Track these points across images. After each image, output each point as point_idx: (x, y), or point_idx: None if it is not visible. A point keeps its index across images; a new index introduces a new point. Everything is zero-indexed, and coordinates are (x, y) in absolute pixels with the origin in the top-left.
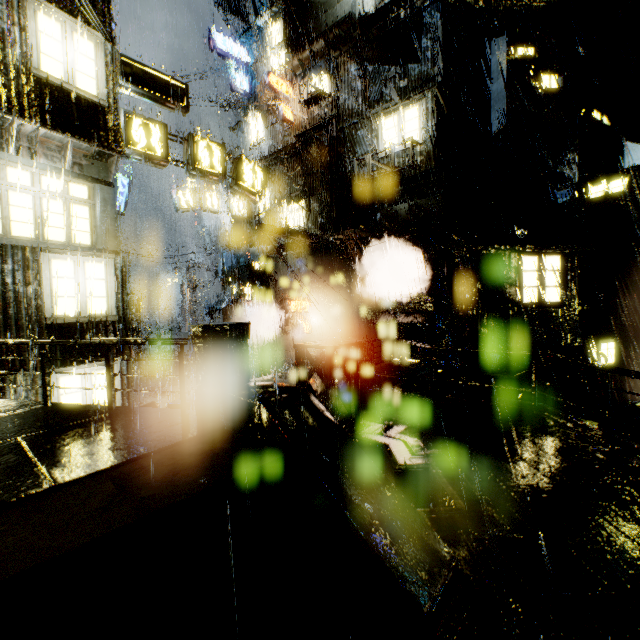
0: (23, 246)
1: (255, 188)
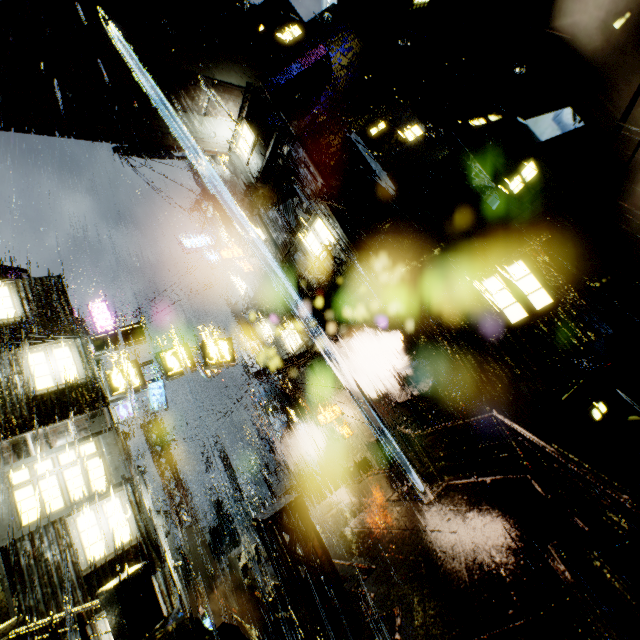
0: (53, 521)
1: (224, 357)
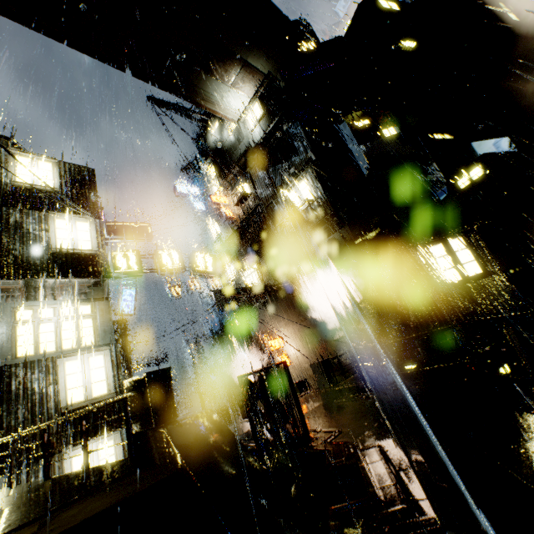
0: (46, 358)
1: (208, 268)
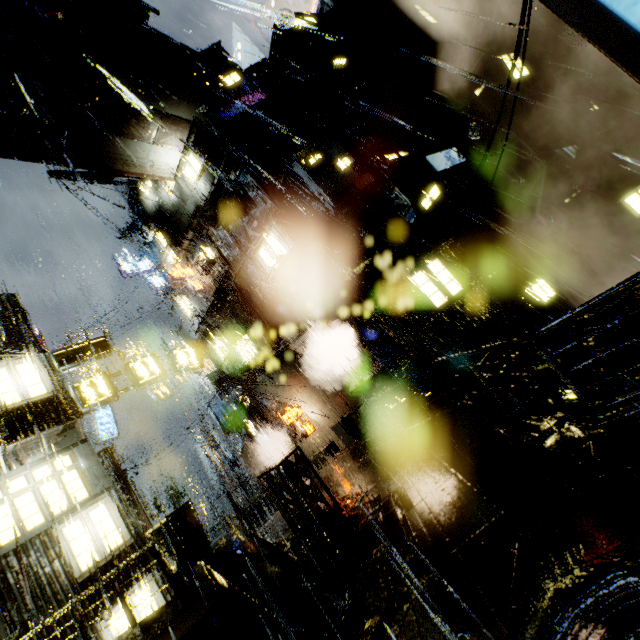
0: (38, 534)
1: (193, 364)
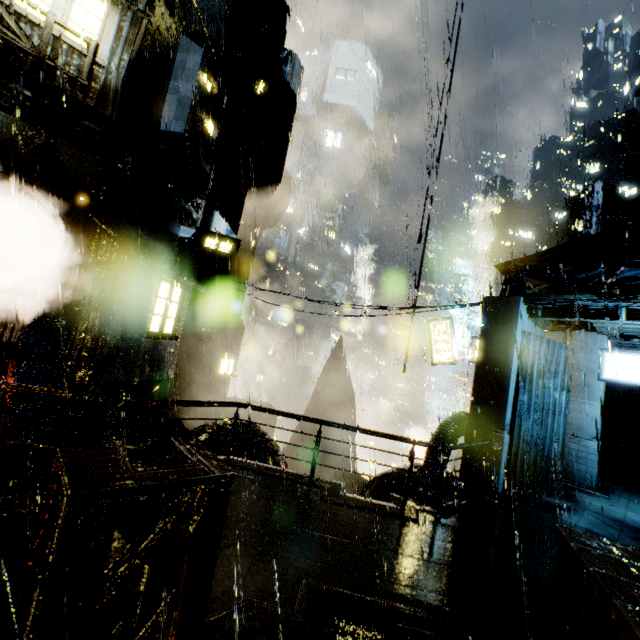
0: None
1: None
